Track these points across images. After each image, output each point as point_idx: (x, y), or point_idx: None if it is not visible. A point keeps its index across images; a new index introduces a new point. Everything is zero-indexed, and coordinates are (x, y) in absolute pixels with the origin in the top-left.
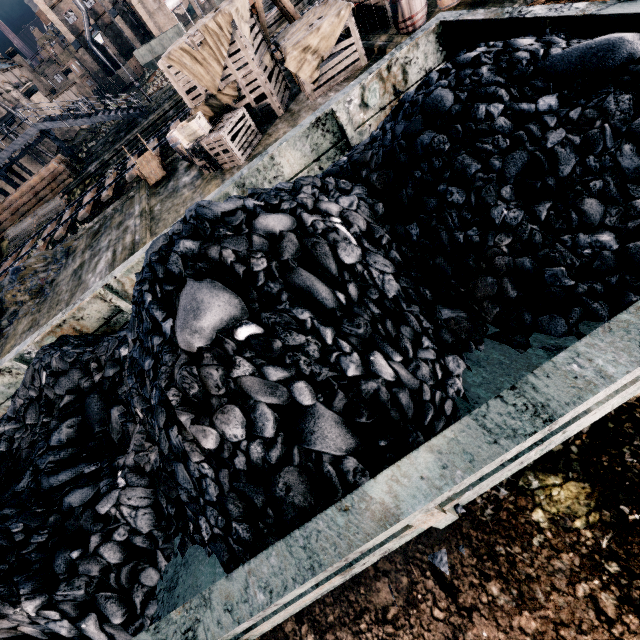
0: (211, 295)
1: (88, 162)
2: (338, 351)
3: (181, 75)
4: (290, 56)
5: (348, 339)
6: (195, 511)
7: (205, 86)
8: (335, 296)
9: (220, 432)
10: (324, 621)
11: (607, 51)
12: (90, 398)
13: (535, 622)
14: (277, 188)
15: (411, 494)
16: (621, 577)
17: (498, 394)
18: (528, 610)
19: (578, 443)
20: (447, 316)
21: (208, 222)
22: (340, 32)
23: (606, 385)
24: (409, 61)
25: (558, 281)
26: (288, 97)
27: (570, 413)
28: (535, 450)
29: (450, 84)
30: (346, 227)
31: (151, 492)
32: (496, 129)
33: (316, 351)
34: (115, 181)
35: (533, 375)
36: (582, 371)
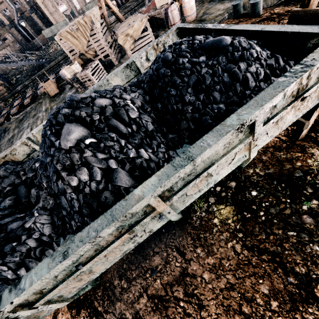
0: (75, 127)
1: (16, 85)
2: (127, 148)
3: (66, 43)
4: (120, 38)
5: (131, 144)
6: (69, 219)
7: (79, 49)
8: (127, 129)
9: (78, 178)
10: (131, 277)
11: (219, 42)
12: (20, 187)
13: (213, 260)
14: (106, 90)
15: (148, 190)
16: (243, 238)
17: (178, 155)
18: (211, 256)
19: (231, 192)
20: (171, 137)
21: (75, 101)
22: (143, 28)
23: (209, 147)
24: (166, 42)
25: (206, 121)
26: (120, 56)
27: (199, 158)
28: (198, 180)
29: (171, 51)
30: (133, 104)
31: (50, 217)
32: (185, 67)
33: (118, 148)
34: (32, 94)
35: (189, 148)
36: (203, 144)
